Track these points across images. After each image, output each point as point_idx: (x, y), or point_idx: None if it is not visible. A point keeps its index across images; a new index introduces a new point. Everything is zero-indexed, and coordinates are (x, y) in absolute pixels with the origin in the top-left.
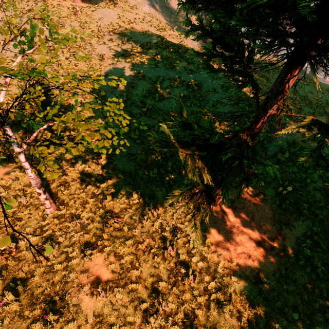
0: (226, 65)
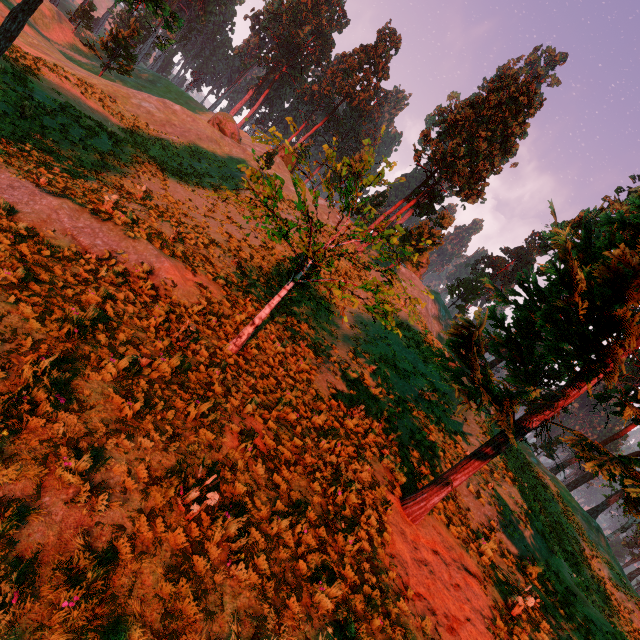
0: (512, 359)
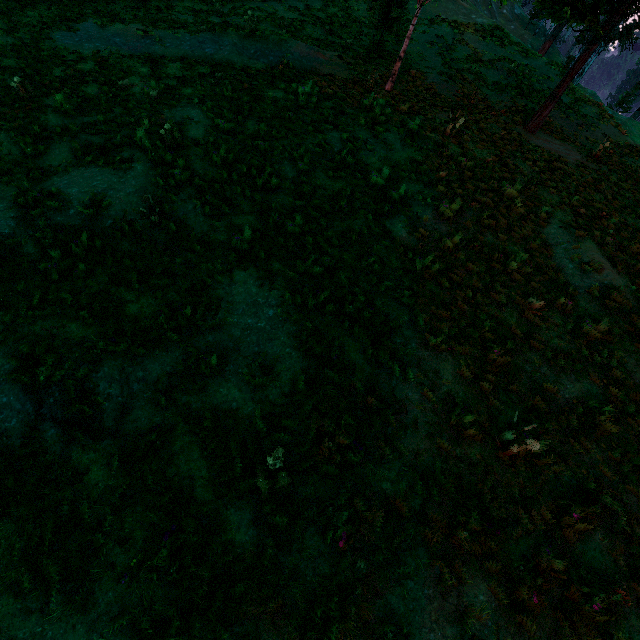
0: None
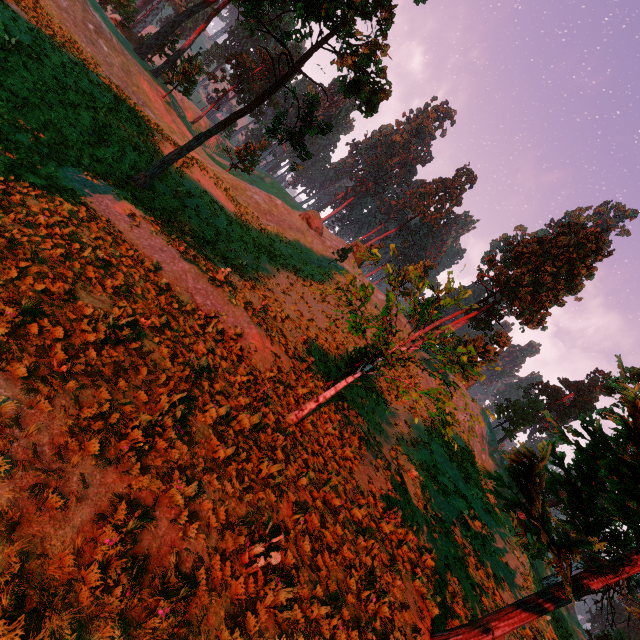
0: (571, 504)
